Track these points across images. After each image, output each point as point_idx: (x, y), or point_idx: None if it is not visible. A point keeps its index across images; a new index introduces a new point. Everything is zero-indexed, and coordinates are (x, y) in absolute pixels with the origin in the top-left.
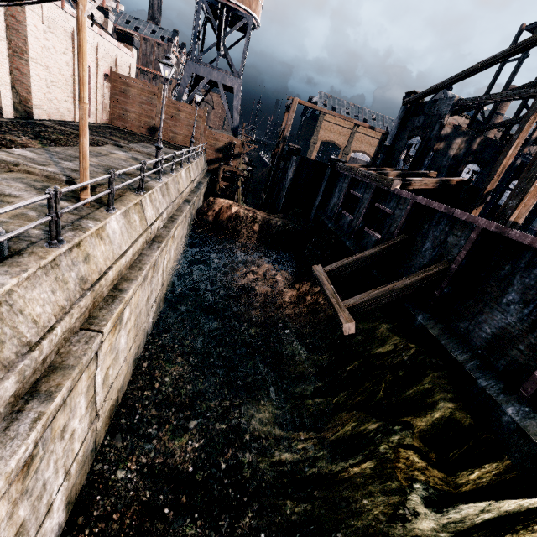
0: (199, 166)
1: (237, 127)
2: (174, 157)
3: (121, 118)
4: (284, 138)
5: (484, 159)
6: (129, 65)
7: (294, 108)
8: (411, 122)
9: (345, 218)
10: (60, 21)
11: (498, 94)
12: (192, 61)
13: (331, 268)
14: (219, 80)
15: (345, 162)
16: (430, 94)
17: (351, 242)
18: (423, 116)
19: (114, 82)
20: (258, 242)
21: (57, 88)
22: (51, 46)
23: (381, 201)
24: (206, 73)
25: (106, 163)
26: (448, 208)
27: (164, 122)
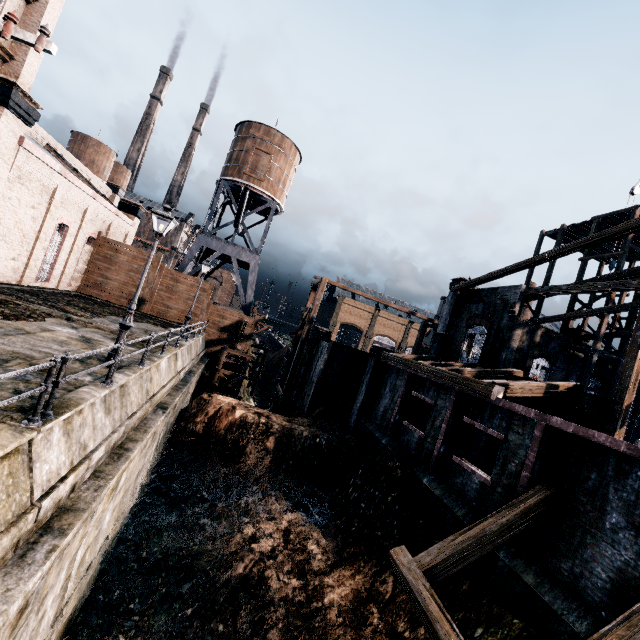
0: (193, 349)
1: (249, 304)
2: (149, 340)
3: (97, 286)
4: (311, 319)
5: (551, 353)
6: (126, 233)
7: (324, 287)
8: (466, 310)
9: (409, 433)
10: (40, 175)
11: (584, 284)
12: (204, 235)
13: (432, 559)
14: (233, 255)
15: (392, 351)
16: (485, 281)
17: (430, 477)
18: (481, 303)
19: (99, 247)
20: (272, 469)
21: (4, 243)
22: (14, 197)
23: (473, 415)
24: (219, 247)
25: (16, 347)
26: (637, 448)
27: (155, 294)
